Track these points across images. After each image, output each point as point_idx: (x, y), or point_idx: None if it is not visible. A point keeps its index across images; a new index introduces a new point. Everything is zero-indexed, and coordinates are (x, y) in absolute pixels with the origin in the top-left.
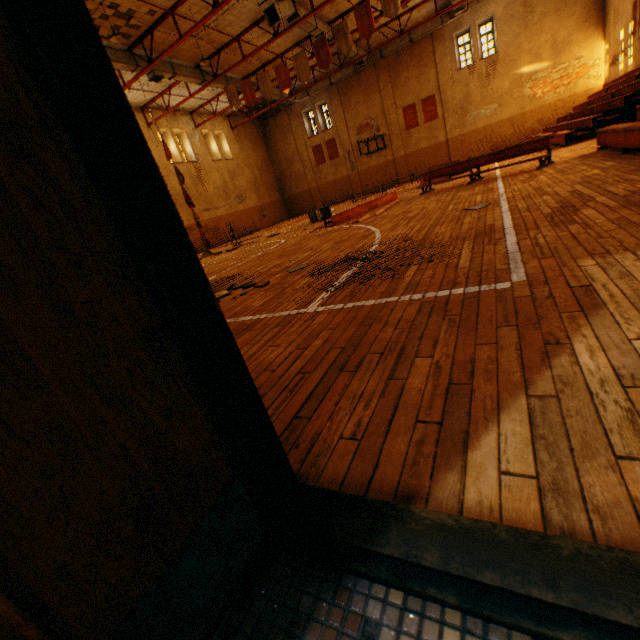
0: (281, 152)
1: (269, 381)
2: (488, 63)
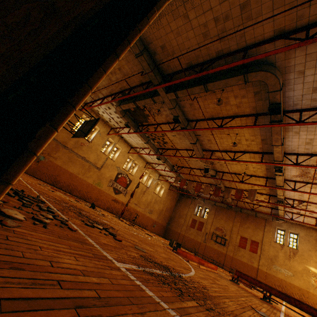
0: (179, 210)
1: (39, 266)
2: (291, 250)
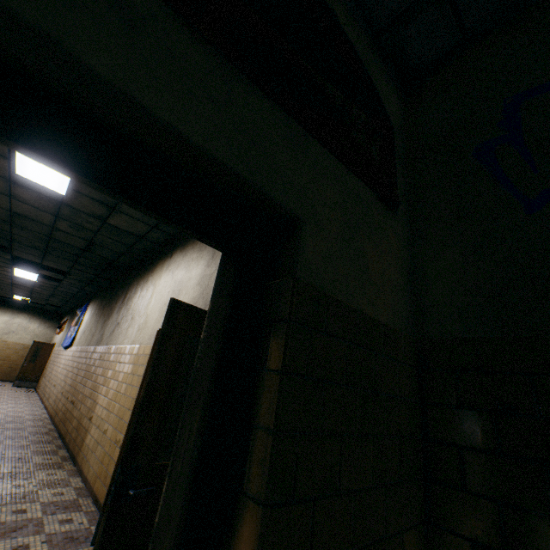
0: None
1: None
2: None
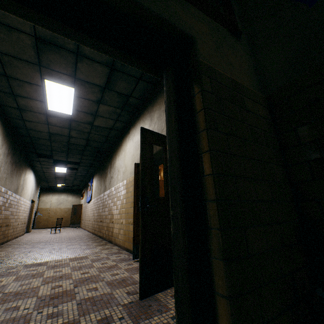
0: None
1: None
2: None
